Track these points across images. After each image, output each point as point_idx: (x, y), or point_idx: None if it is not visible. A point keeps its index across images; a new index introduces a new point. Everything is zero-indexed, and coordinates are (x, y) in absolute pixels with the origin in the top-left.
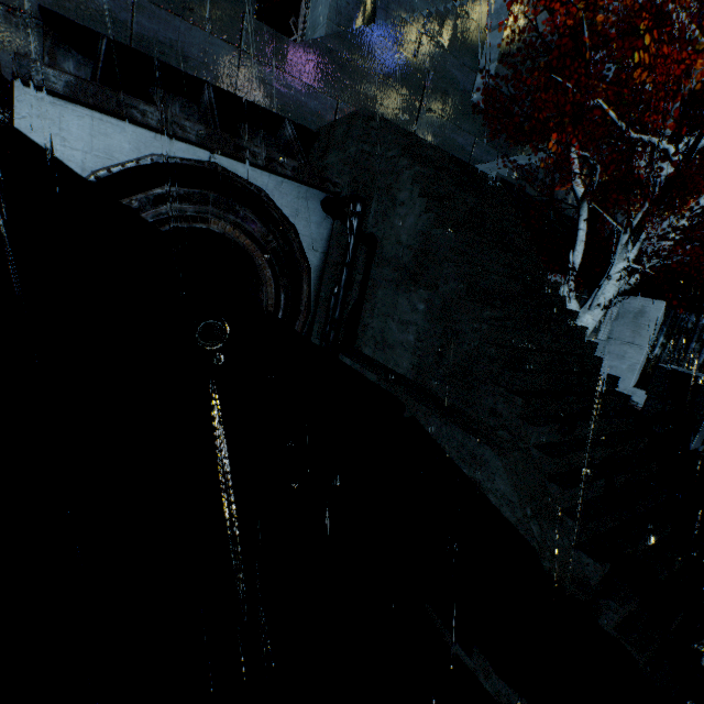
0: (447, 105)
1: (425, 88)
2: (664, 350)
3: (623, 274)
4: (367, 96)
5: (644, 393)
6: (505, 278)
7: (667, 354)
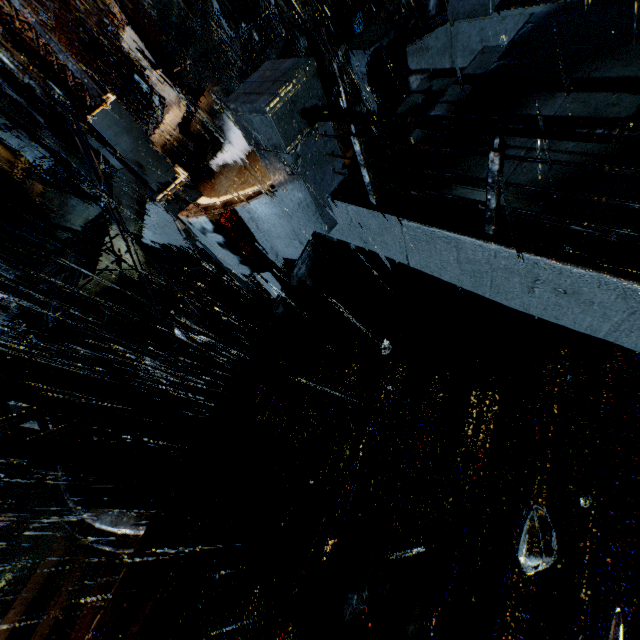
0: None
1: None
2: None
3: None
4: None
5: None
6: None
7: None
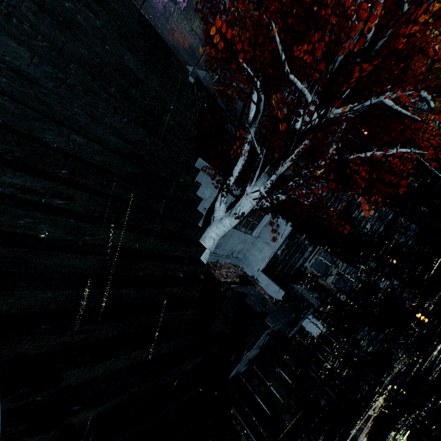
0: None
1: None
2: (283, 253)
3: (259, 196)
4: None
5: (264, 276)
6: (102, 148)
7: (283, 256)
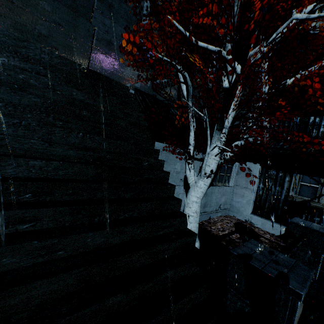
0: (113, 50)
1: (93, 37)
2: (263, 191)
3: (218, 151)
4: (41, 33)
5: (256, 217)
6: (61, 162)
7: (265, 193)
